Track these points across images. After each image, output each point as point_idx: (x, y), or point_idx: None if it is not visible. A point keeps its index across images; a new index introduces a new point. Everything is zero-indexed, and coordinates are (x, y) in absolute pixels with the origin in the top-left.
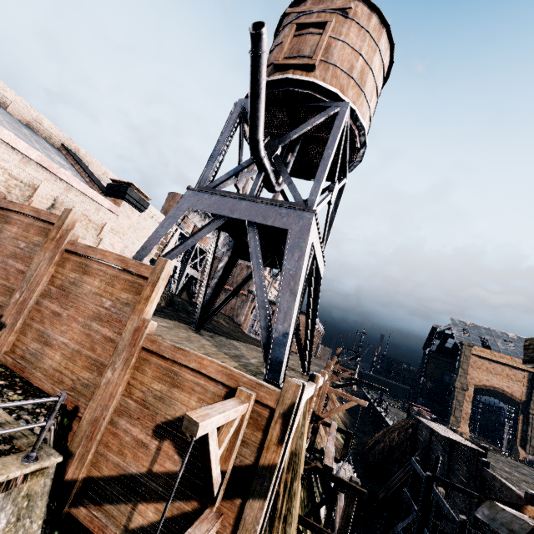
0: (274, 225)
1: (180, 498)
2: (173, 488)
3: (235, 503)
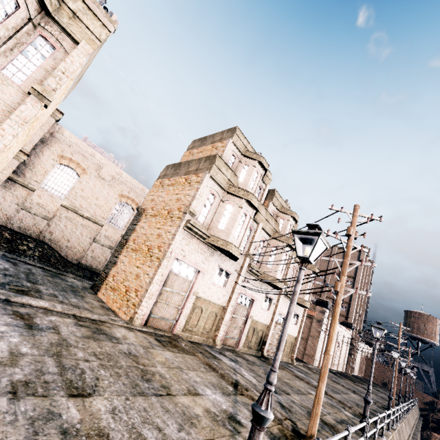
0: (425, 370)
1: (430, 411)
2: (436, 406)
3: (438, 412)
